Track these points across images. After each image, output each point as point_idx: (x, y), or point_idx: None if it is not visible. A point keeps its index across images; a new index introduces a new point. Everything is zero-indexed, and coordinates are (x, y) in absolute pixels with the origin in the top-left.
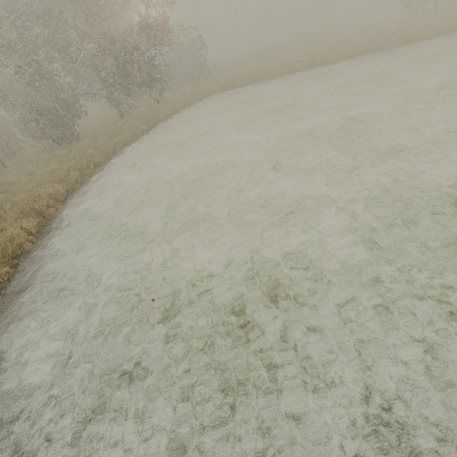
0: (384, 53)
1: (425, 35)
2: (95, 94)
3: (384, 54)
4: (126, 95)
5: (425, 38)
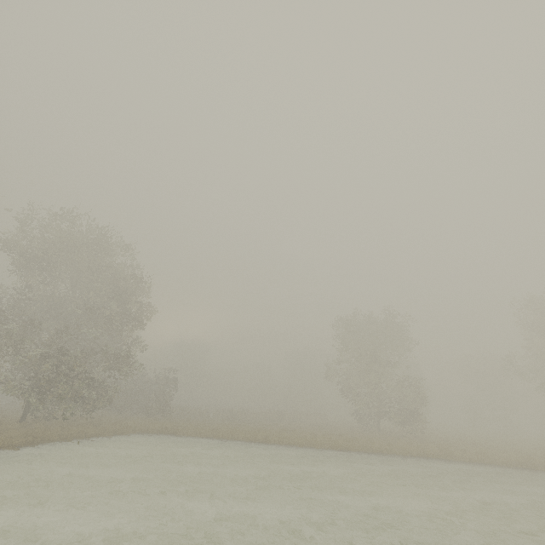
0: (311, 452)
1: (351, 448)
2: (14, 387)
3: (311, 452)
4: (39, 399)
5: (350, 451)
